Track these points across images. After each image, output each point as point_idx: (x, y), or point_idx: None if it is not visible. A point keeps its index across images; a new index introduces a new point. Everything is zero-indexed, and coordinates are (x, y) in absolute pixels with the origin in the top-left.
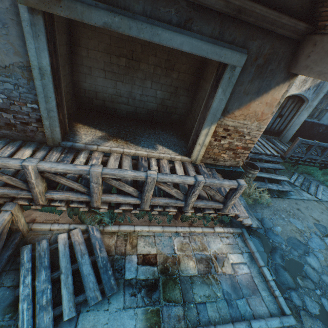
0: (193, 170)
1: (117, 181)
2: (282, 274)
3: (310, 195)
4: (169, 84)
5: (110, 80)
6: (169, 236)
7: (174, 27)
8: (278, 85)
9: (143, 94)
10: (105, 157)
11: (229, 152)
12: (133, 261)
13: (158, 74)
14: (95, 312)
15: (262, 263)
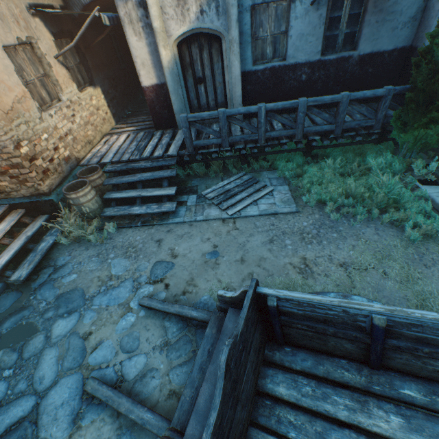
0: None
1: None
2: None
3: (221, 210)
4: None
5: None
6: None
7: None
8: None
9: None
10: None
11: (5, 178)
12: None
13: None
14: None
15: None
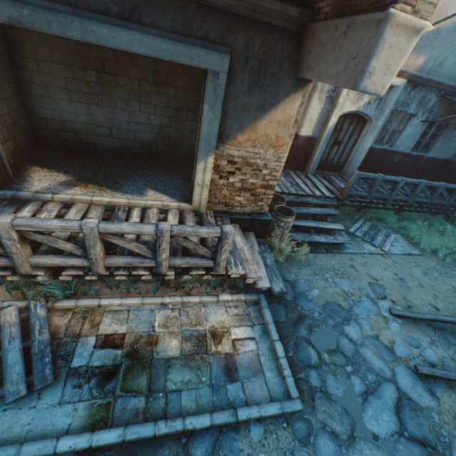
0: (193, 220)
1: (44, 236)
2: (304, 349)
3: (374, 247)
4: (165, 106)
5: (80, 103)
6: (151, 310)
7: (116, 20)
8: (288, 96)
9: (131, 120)
10: (65, 209)
11: (245, 194)
12: (89, 344)
13: (147, 91)
14: (15, 411)
15: (276, 336)
